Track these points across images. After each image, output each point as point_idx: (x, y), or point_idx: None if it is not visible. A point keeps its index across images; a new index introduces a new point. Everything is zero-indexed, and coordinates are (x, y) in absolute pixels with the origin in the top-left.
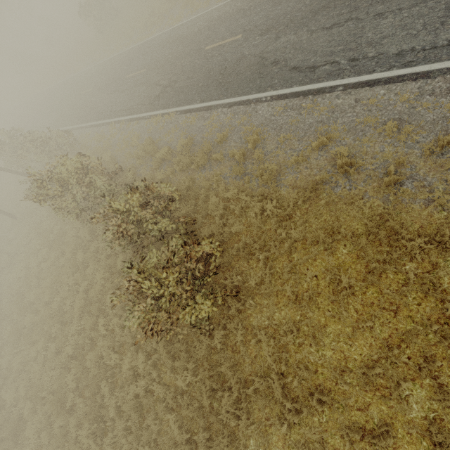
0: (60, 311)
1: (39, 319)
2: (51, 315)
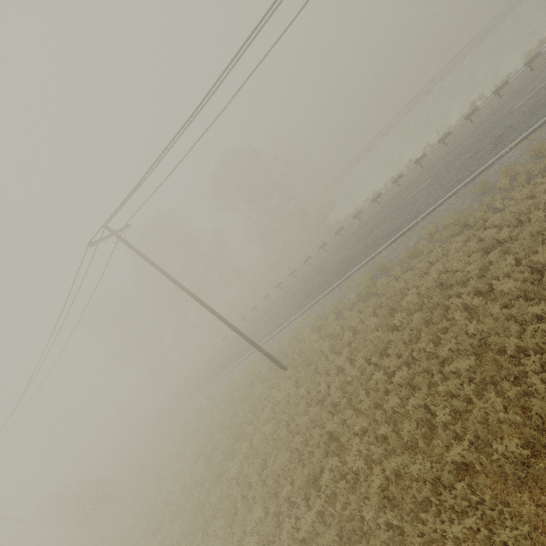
0: None
1: None
2: None
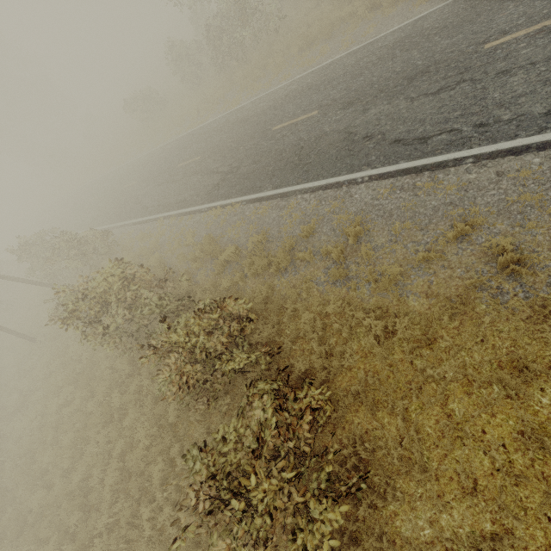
0: (83, 487)
1: (53, 499)
2: (70, 494)
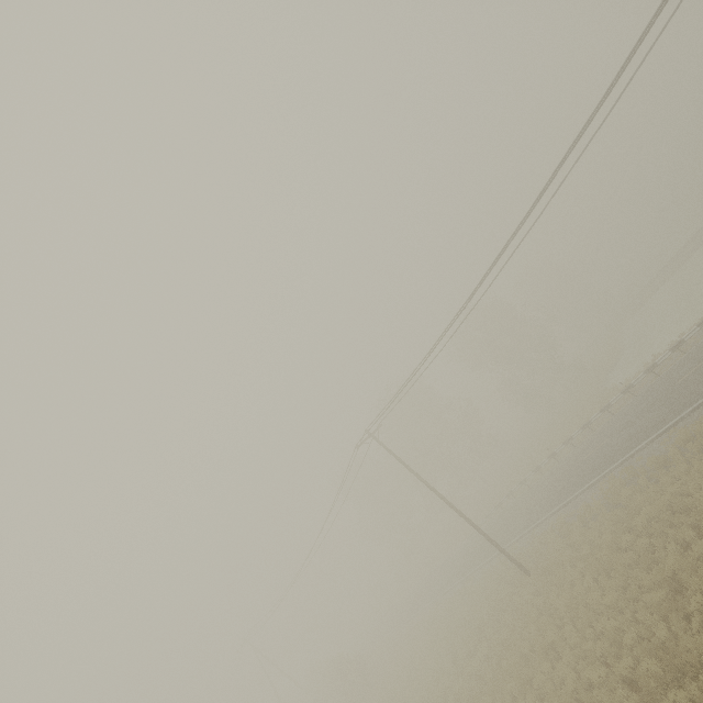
0: None
1: None
2: None
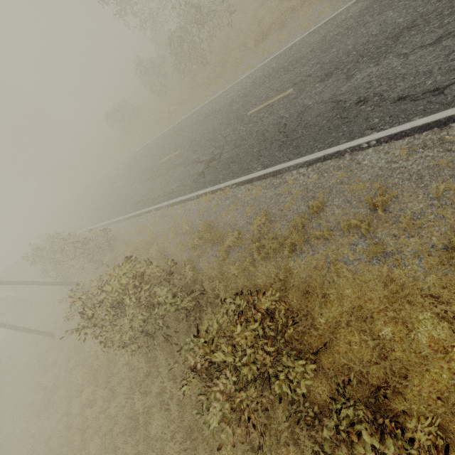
0: None
1: None
2: None
